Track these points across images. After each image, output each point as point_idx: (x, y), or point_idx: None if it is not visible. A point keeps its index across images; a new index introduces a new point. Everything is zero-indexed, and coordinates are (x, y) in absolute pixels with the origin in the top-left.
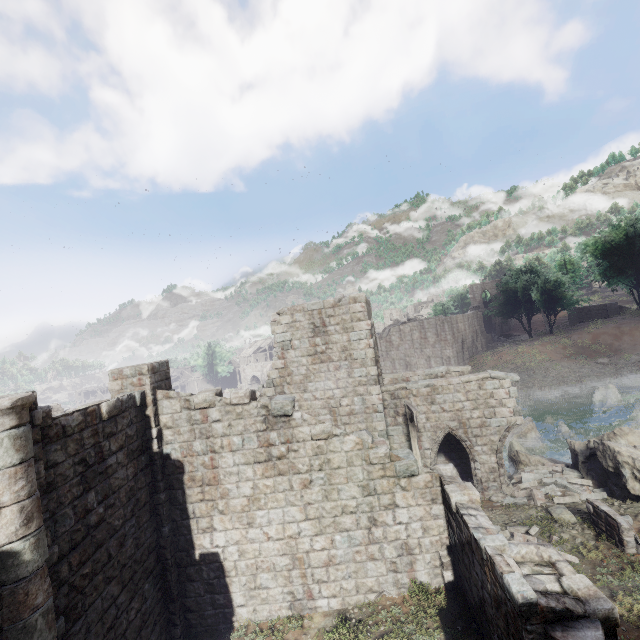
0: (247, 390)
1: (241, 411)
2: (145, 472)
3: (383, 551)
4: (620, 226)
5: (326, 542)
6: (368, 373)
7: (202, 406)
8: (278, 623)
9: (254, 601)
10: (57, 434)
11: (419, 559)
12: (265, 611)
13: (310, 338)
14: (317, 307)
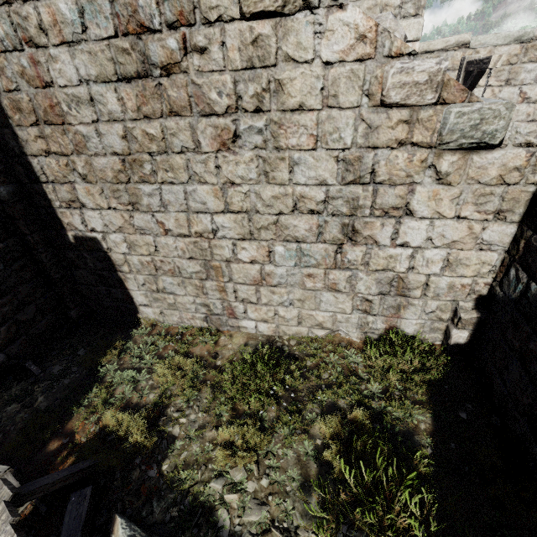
0: None
1: None
2: None
3: (355, 282)
4: None
5: (258, 253)
6: None
7: None
8: (189, 332)
9: (159, 304)
10: None
11: (415, 305)
12: (174, 317)
13: None
14: None
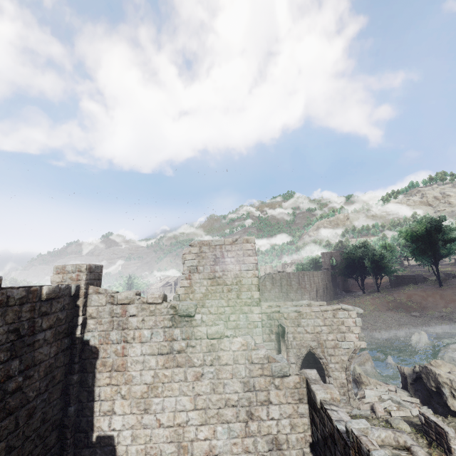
0: (161, 292)
1: (154, 309)
2: (65, 353)
3: (256, 444)
4: (422, 222)
5: (209, 432)
6: (252, 296)
7: (123, 302)
8: None
9: None
10: (1, 302)
11: (286, 454)
12: None
13: (211, 265)
14: (219, 243)
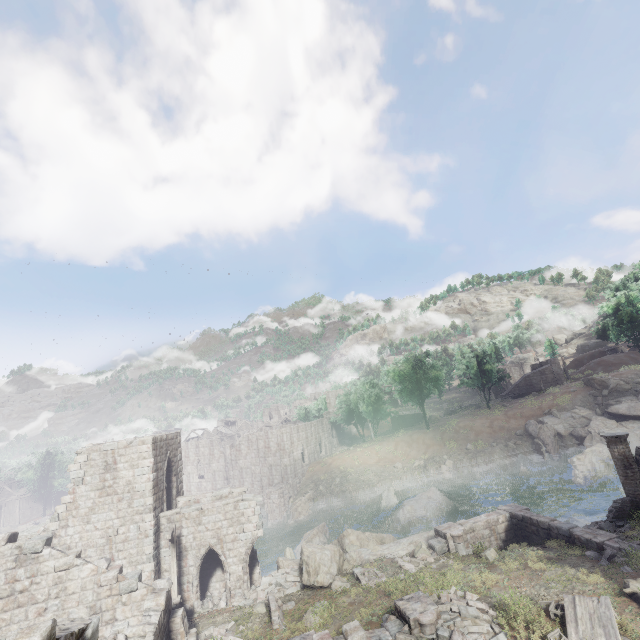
0: (6, 534)
1: None
2: None
3: None
4: (407, 360)
5: None
6: (145, 503)
7: None
8: None
9: None
10: None
11: None
12: None
13: (101, 474)
14: (112, 448)
